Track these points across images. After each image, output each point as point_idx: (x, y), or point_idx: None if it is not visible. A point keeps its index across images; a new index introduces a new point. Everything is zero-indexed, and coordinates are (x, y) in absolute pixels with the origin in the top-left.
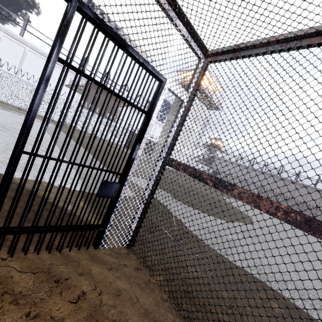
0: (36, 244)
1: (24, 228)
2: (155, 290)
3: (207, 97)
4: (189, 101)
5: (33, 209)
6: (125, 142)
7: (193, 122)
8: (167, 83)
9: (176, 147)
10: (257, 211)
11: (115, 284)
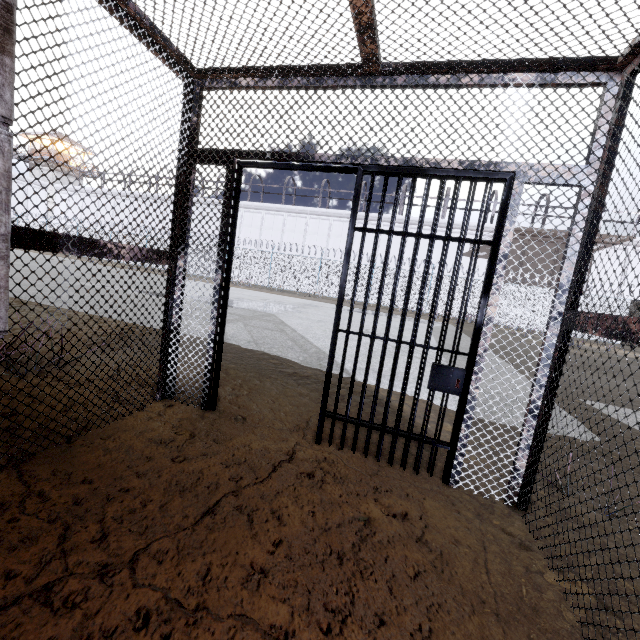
0: (365, 445)
1: (351, 418)
2: (545, 590)
3: None
4: (597, 179)
5: (379, 418)
6: None
7: None
8: (518, 176)
9: None
10: None
11: (455, 533)
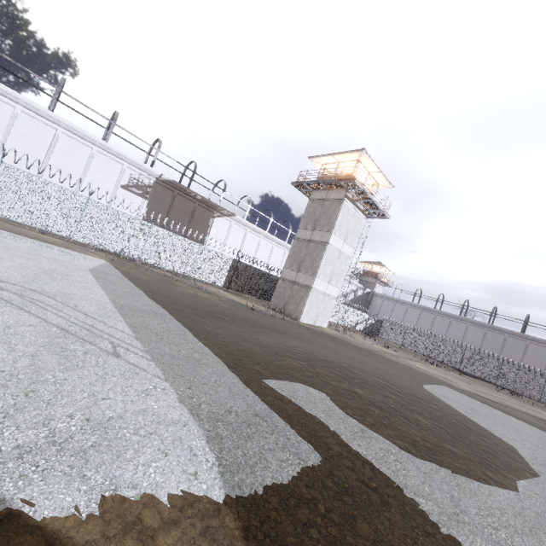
0: None
1: None
2: None
3: (365, 198)
4: None
5: None
6: (224, 280)
7: (344, 240)
8: None
9: (316, 286)
10: (494, 413)
11: None
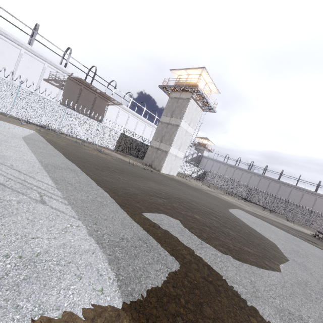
0: None
1: None
2: None
3: (203, 99)
4: None
5: None
6: (115, 145)
7: (189, 124)
8: None
9: (171, 151)
10: (264, 224)
11: None
